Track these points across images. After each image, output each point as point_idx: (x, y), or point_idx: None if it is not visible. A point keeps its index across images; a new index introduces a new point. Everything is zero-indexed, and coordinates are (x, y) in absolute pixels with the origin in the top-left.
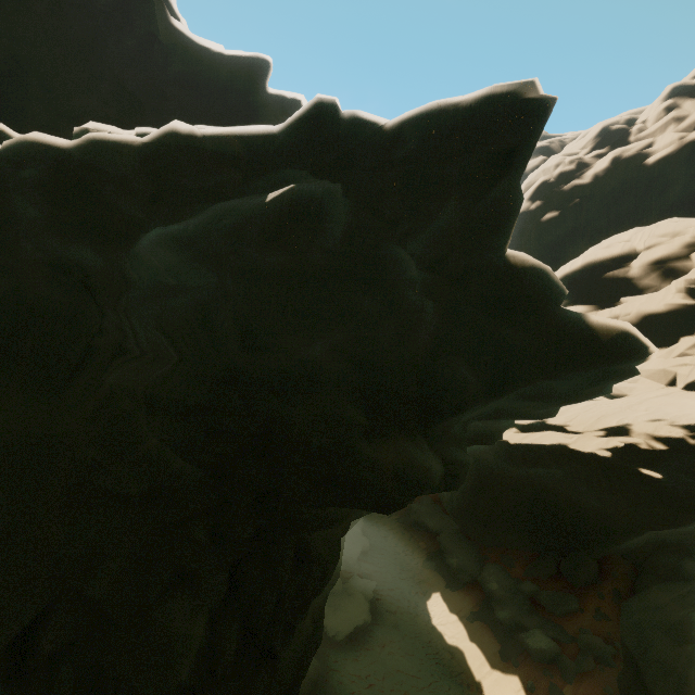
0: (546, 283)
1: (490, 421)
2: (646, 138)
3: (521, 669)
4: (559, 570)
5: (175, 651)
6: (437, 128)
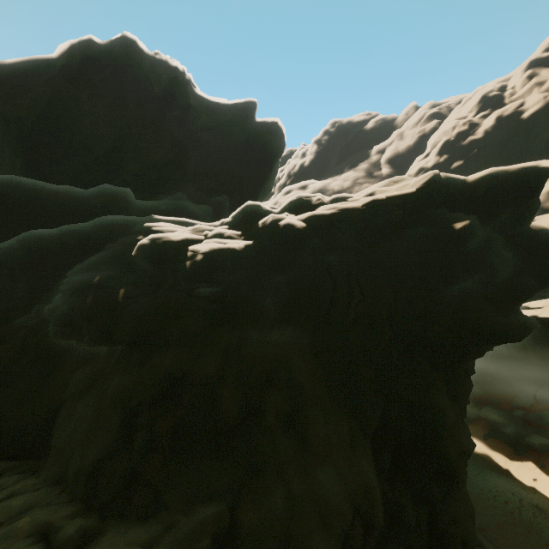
0: None
1: None
2: (518, 99)
3: (532, 458)
4: (536, 399)
5: (444, 409)
6: (497, 181)
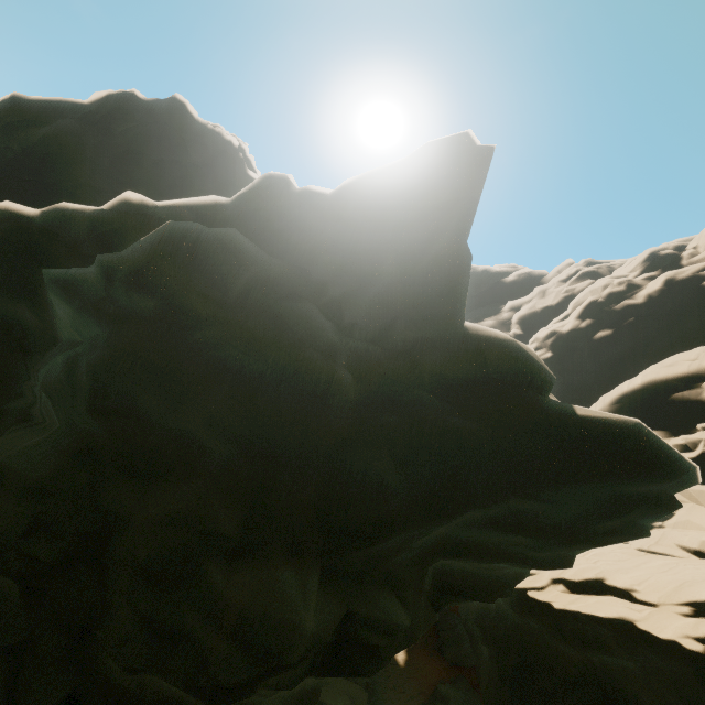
0: (523, 365)
1: (479, 564)
2: (700, 262)
3: None
4: None
5: None
6: (374, 189)
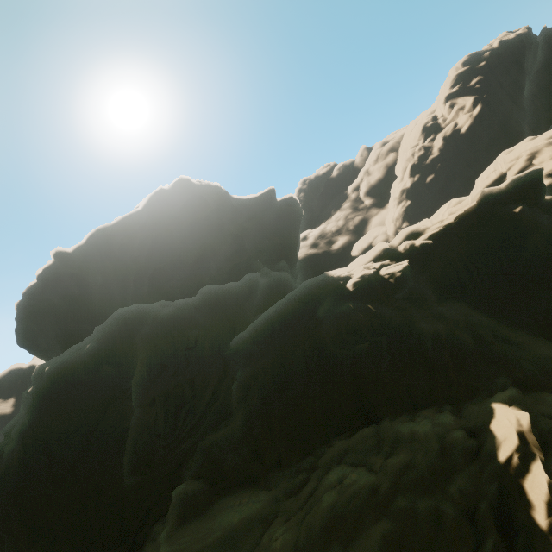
0: None
1: None
2: (450, 122)
3: None
4: None
5: None
6: (517, 183)
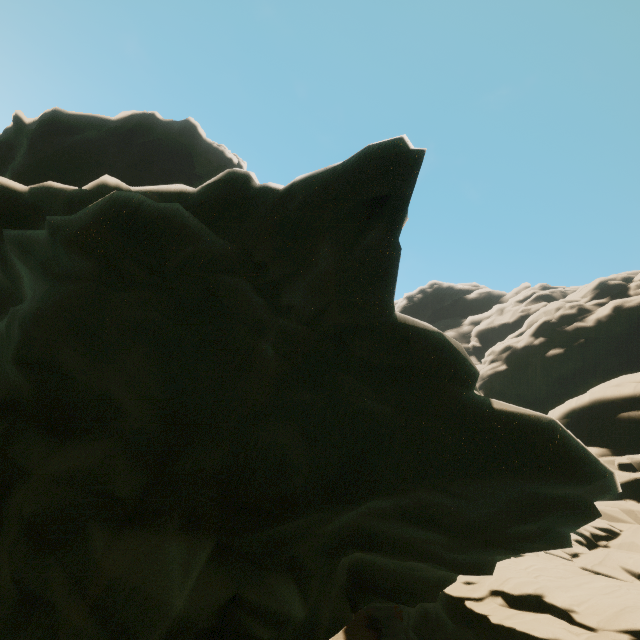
0: (447, 357)
1: (400, 562)
2: None
3: None
4: None
5: None
6: (319, 185)
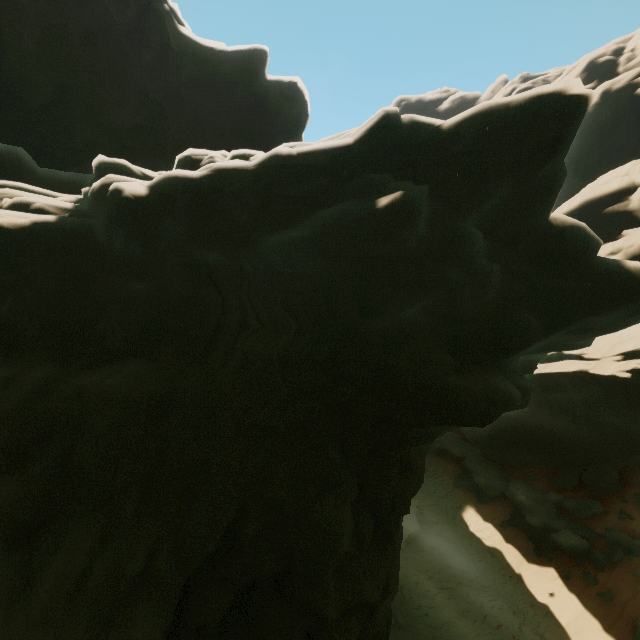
0: (584, 238)
1: (531, 355)
2: (636, 67)
3: (556, 562)
4: (581, 481)
5: (336, 530)
6: (490, 125)
